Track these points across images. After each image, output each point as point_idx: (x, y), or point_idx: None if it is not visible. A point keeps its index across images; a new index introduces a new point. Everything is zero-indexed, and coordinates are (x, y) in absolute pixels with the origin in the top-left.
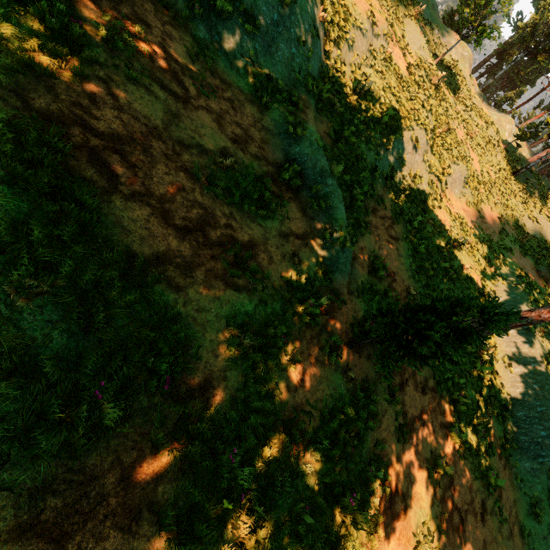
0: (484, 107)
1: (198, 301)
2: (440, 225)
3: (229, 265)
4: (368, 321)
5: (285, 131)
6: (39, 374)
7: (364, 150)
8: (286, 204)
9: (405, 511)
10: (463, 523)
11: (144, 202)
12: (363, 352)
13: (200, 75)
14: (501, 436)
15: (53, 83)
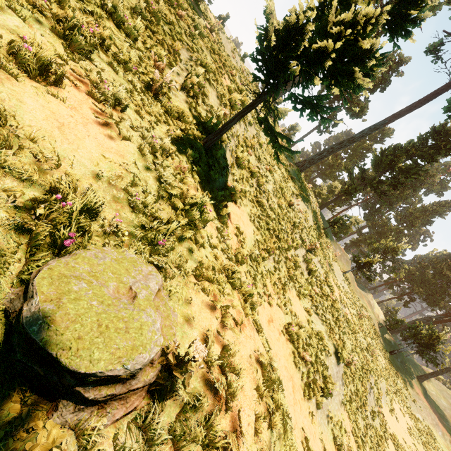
0: (364, 297)
1: None
2: None
3: None
4: None
5: None
6: None
7: (360, 422)
8: None
9: None
10: None
11: None
12: None
13: None
14: None
15: None
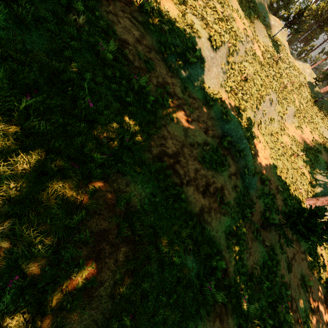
0: (296, 63)
1: (215, 227)
2: (286, 145)
3: (219, 204)
4: (266, 212)
5: (221, 117)
6: (192, 283)
7: (249, 113)
8: (227, 158)
9: (296, 307)
10: (318, 308)
11: (190, 184)
12: (267, 229)
13: (187, 100)
14: (327, 259)
15: (153, 137)
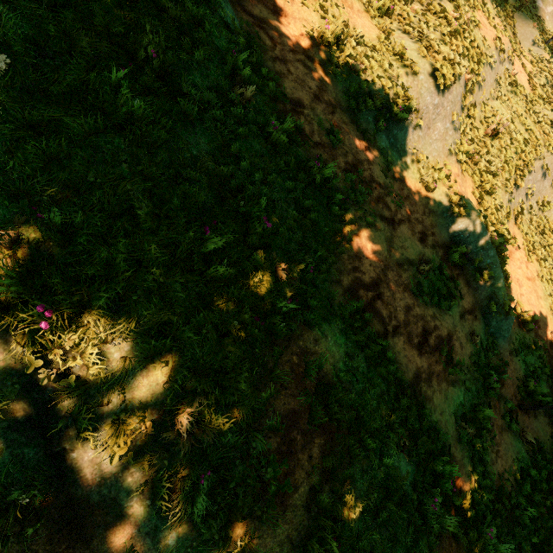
0: None
1: (439, 405)
2: None
3: (445, 366)
4: (529, 380)
5: (448, 210)
6: (406, 497)
7: (501, 196)
8: (458, 284)
9: None
10: None
11: (398, 333)
12: (530, 412)
13: (391, 187)
14: None
15: (343, 258)
